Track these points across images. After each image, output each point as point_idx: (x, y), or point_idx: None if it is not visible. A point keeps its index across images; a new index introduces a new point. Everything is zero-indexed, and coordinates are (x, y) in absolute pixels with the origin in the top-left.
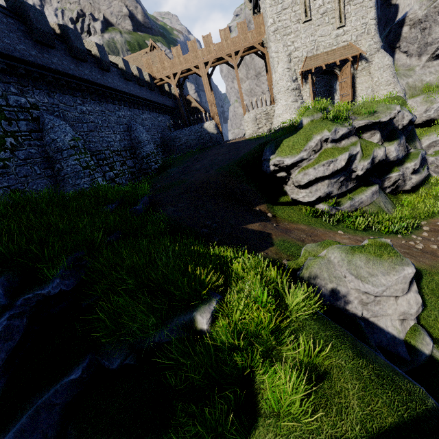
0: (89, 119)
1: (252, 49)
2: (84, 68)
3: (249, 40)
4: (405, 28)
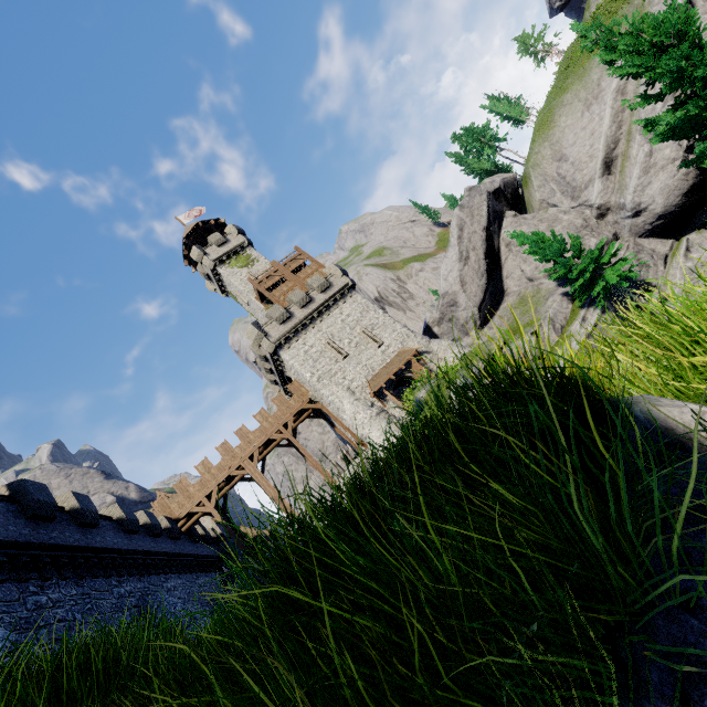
0: (54, 615)
1: (302, 414)
2: (48, 529)
3: (294, 406)
4: (435, 329)
